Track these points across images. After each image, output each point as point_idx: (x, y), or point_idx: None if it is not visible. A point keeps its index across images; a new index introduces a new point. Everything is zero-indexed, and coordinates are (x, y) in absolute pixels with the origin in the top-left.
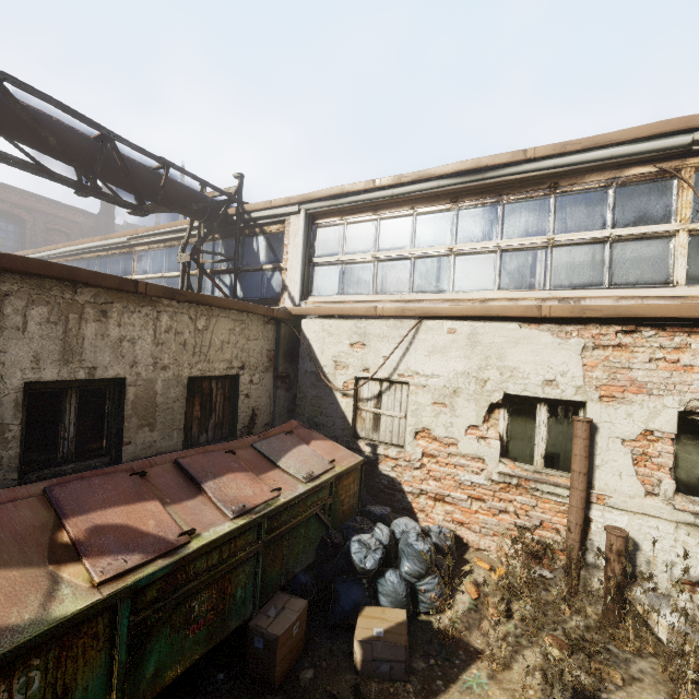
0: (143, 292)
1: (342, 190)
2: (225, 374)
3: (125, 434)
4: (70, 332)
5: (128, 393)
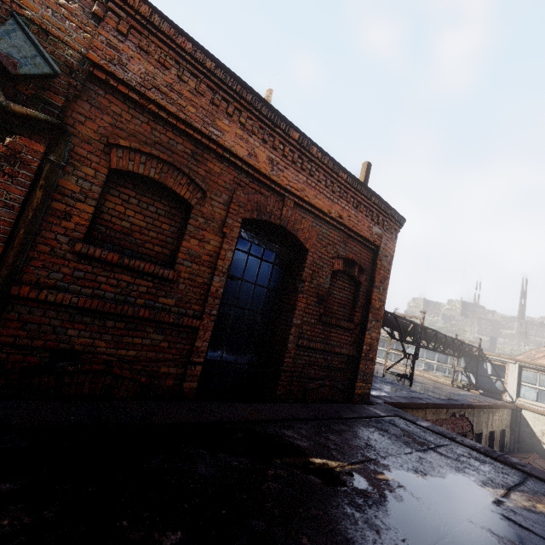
0: (501, 407)
1: (542, 365)
2: (504, 428)
3: (493, 446)
4: (492, 419)
5: (494, 434)
